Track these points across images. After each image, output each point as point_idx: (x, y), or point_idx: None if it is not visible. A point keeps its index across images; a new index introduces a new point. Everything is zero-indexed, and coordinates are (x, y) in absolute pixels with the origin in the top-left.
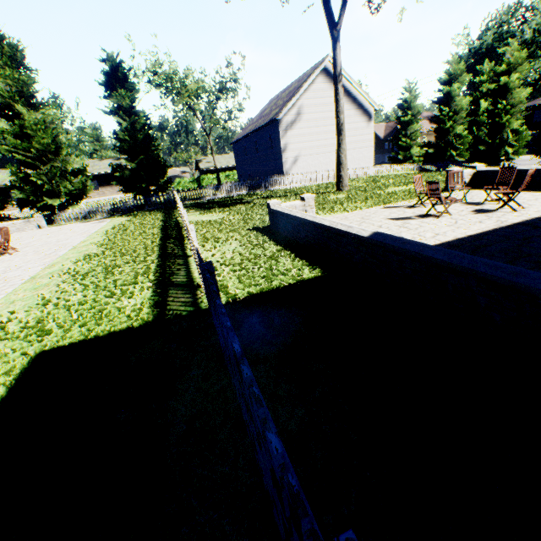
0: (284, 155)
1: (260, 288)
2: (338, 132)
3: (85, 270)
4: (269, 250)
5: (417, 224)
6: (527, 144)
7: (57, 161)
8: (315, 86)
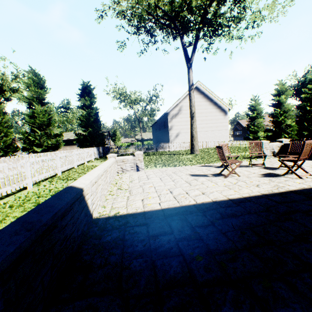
0: (170, 132)
1: None
2: (191, 117)
3: None
4: None
5: (202, 181)
6: None
7: (47, 129)
8: None
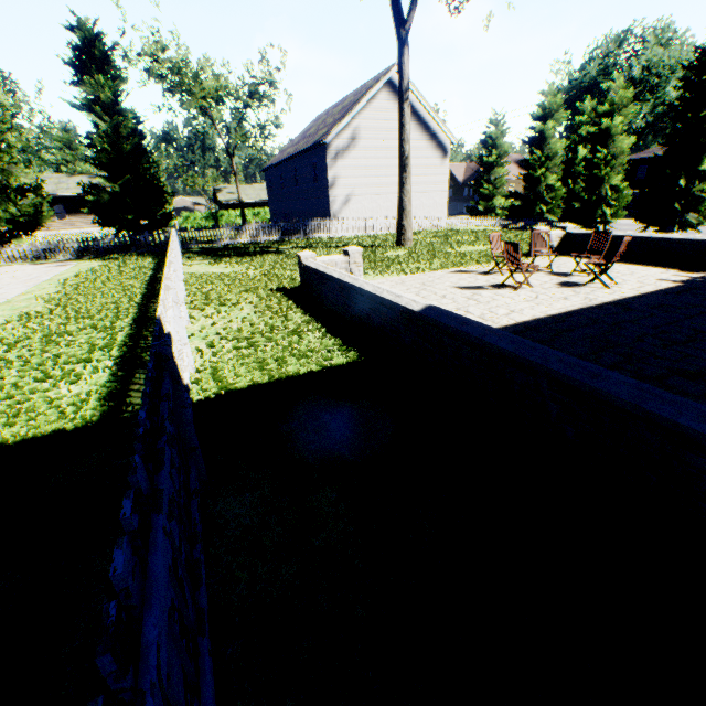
0: (332, 193)
1: (269, 376)
2: (402, 167)
3: (16, 336)
4: (293, 321)
5: (489, 296)
6: (627, 205)
7: None
8: (377, 103)
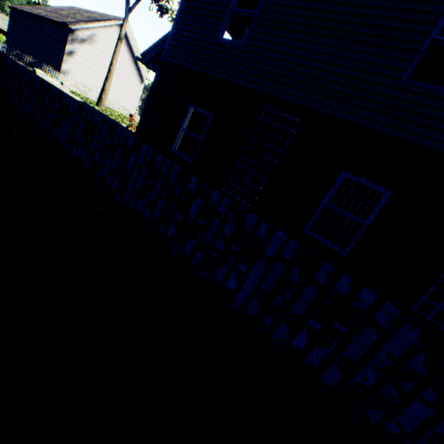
0: (67, 58)
1: None
2: (110, 70)
3: None
4: None
5: None
6: None
7: None
8: (112, 31)
